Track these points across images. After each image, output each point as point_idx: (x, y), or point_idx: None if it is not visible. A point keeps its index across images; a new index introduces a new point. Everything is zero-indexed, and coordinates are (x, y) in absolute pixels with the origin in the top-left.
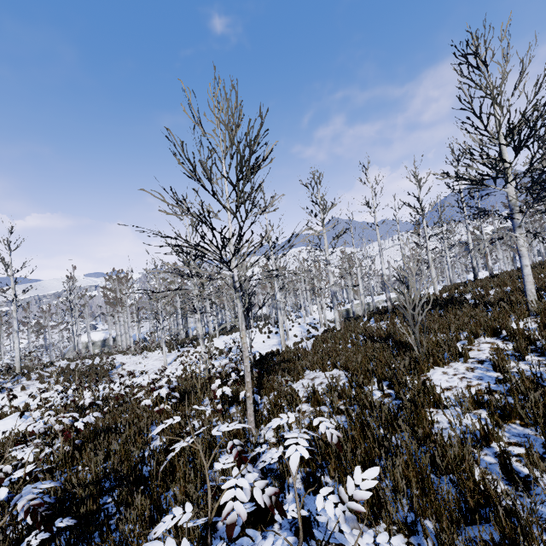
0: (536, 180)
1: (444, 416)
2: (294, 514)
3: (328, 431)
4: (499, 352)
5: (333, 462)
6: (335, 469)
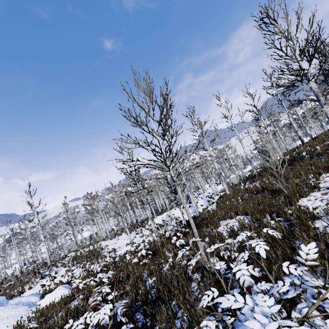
0: (326, 75)
1: (320, 223)
2: (266, 286)
3: (273, 233)
4: None
5: (265, 263)
6: (268, 267)
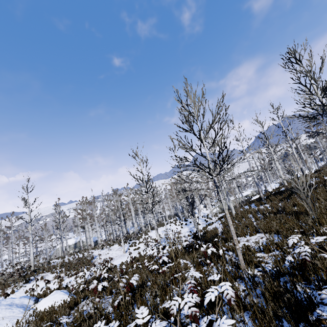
0: None
1: None
2: None
3: None
4: None
5: (326, 272)
6: None
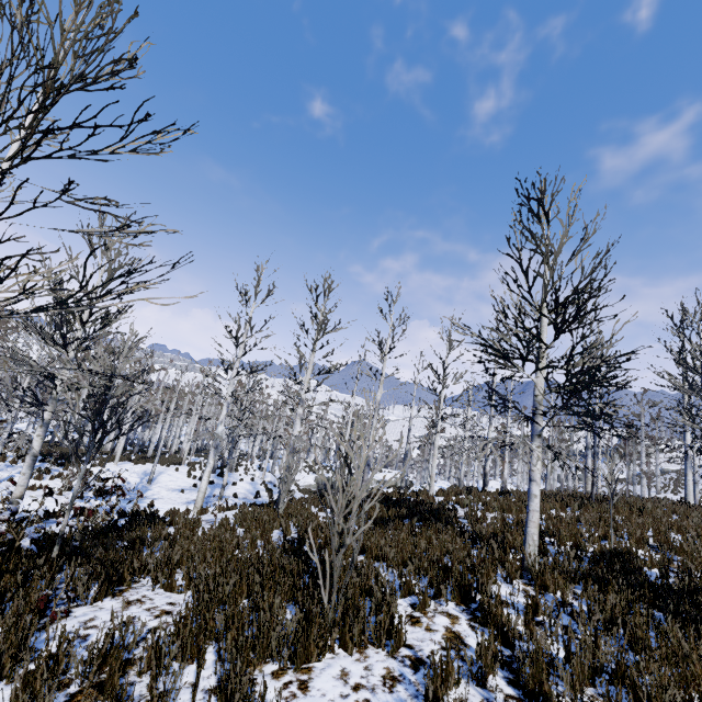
0: (571, 378)
1: None
2: None
3: None
4: (446, 659)
5: None
6: None
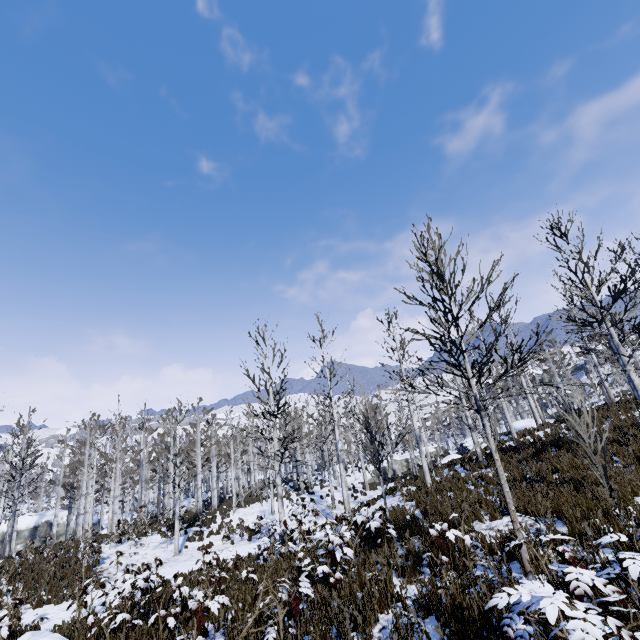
0: (637, 324)
1: None
2: None
3: None
4: None
5: None
6: None
